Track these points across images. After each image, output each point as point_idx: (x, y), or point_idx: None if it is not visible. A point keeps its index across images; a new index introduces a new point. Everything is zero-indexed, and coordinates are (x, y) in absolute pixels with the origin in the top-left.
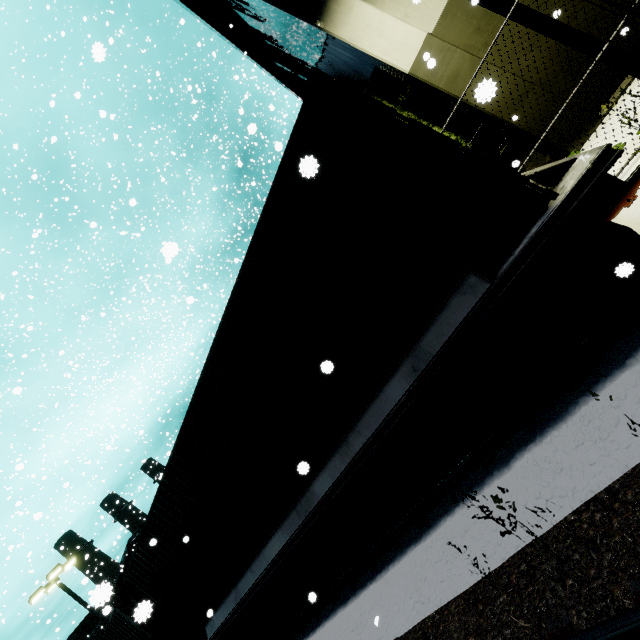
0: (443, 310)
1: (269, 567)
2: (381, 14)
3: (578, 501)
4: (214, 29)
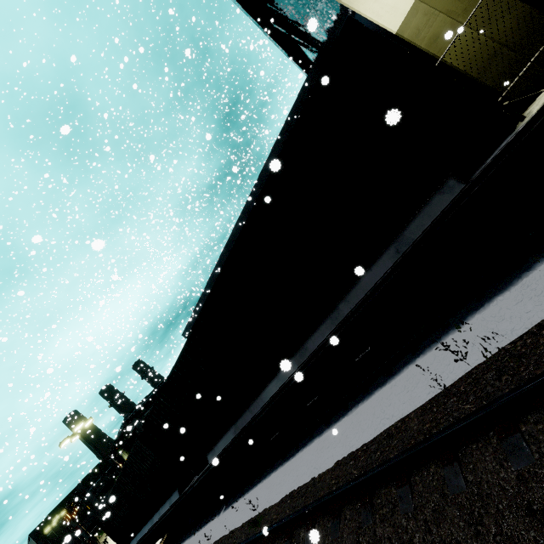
0: (425, 206)
1: (265, 406)
2: None
3: (515, 336)
4: None
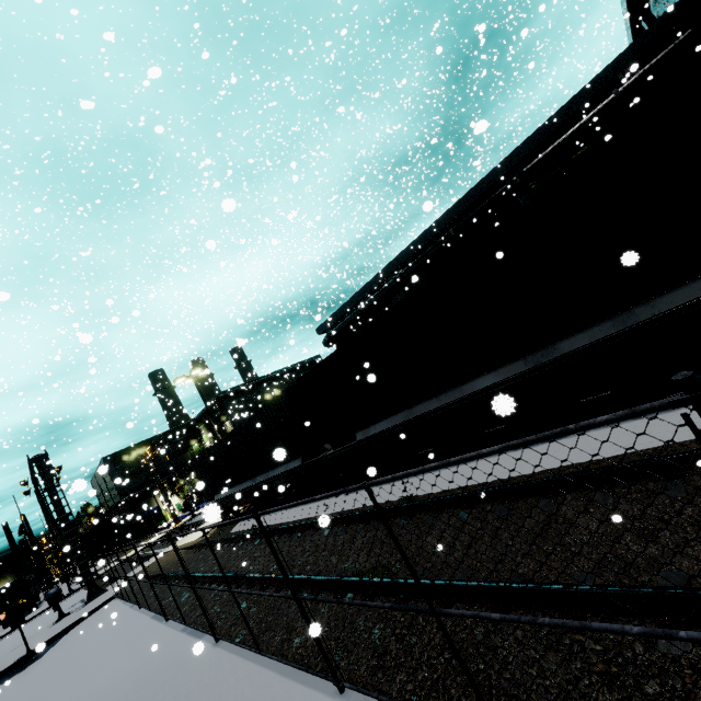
0: None
1: (463, 398)
2: None
3: None
4: None
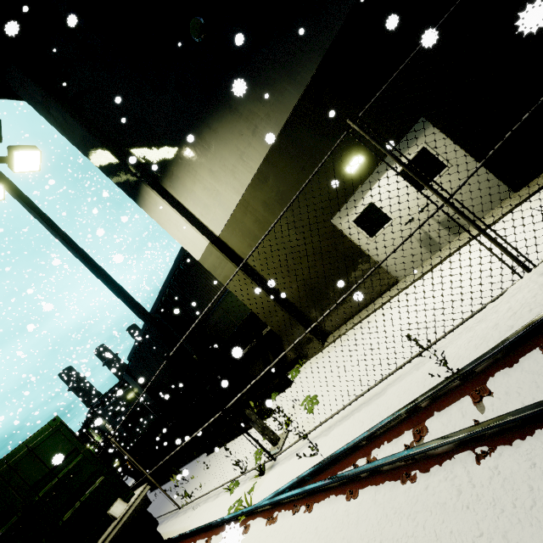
0: None
1: None
2: (177, 216)
3: None
4: None
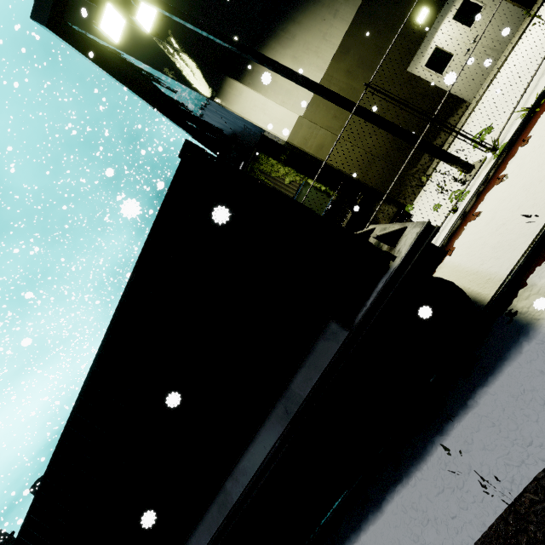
0: (310, 353)
1: None
2: (264, 99)
3: None
4: (134, 93)
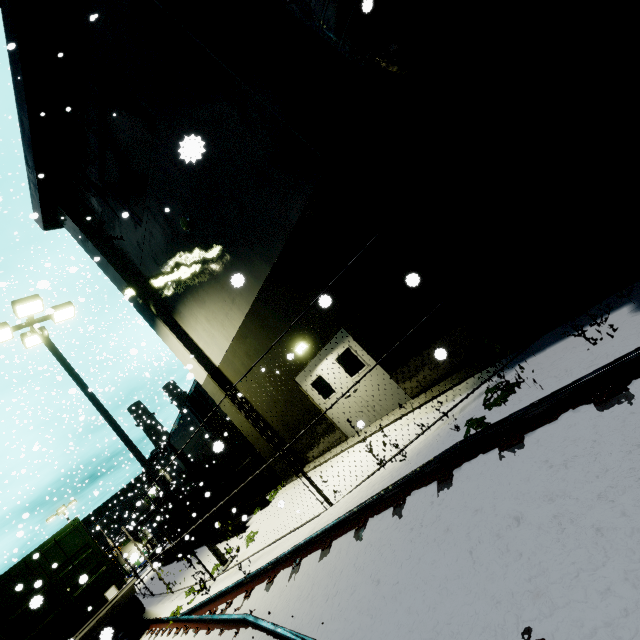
0: None
1: None
2: (183, 349)
3: None
4: None
